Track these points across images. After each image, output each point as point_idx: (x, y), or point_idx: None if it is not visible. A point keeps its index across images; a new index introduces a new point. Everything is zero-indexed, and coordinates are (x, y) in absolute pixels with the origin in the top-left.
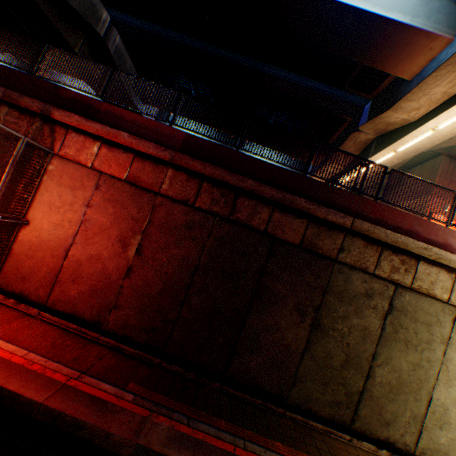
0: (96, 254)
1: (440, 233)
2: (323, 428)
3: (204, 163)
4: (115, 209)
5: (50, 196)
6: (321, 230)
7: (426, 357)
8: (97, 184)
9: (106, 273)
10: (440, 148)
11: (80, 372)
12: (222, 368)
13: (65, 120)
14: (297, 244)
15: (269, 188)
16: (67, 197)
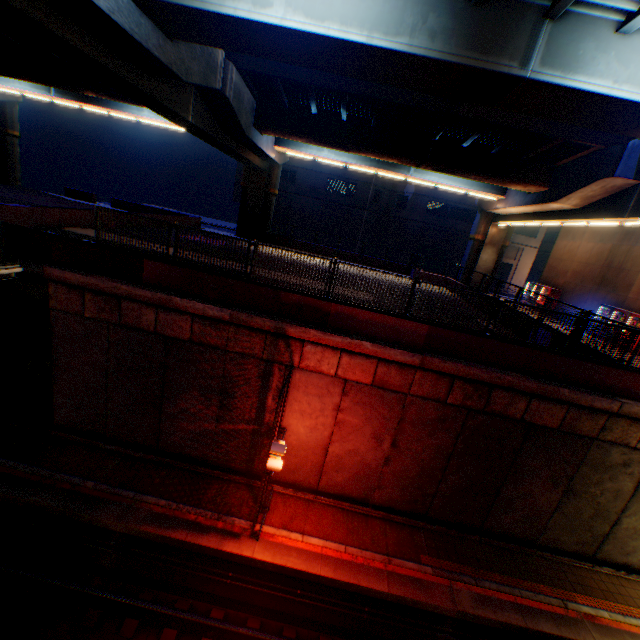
0: (353, 449)
1: None
2: (568, 559)
3: (456, 364)
4: (365, 411)
5: (299, 404)
6: (582, 413)
7: None
8: (343, 389)
9: (365, 463)
10: None
11: (386, 556)
12: (477, 523)
13: (301, 335)
14: (554, 427)
15: (528, 382)
16: (315, 404)
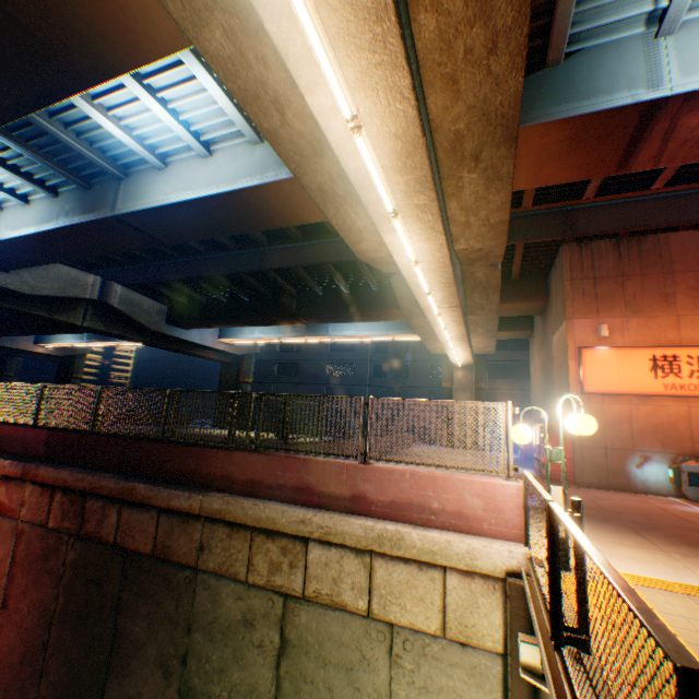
0: None
1: (345, 477)
2: None
3: (50, 468)
4: None
5: None
6: (176, 522)
7: None
8: None
9: None
10: (554, 233)
11: None
12: None
13: None
14: (151, 553)
15: (109, 480)
16: None
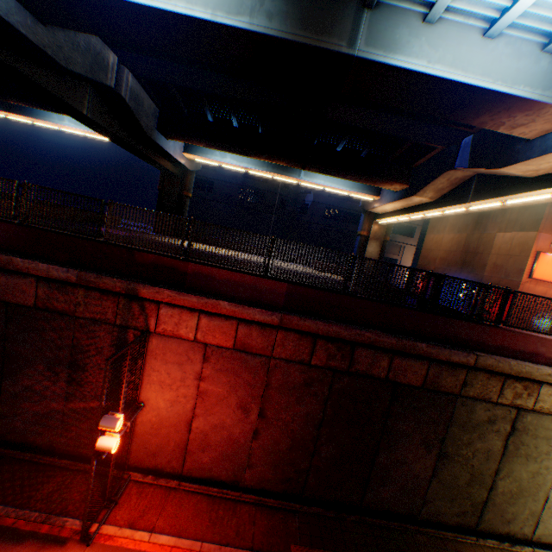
0: (219, 422)
1: None
2: (452, 534)
3: (316, 321)
4: (229, 378)
5: (158, 374)
6: (443, 368)
7: (544, 465)
8: (204, 355)
9: (233, 438)
10: None
11: (250, 550)
12: (357, 500)
13: (155, 296)
14: (419, 385)
15: (388, 337)
16: (176, 373)
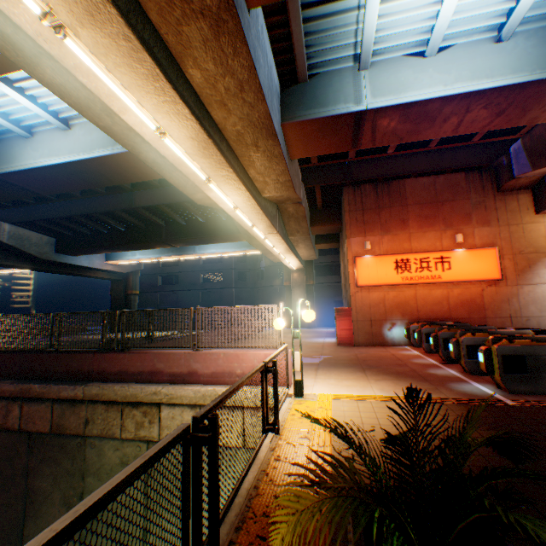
0: None
1: (183, 361)
2: None
3: None
4: None
5: None
6: (67, 407)
7: None
8: None
9: None
10: (338, 179)
11: None
12: None
13: None
14: (50, 431)
15: (10, 385)
16: None
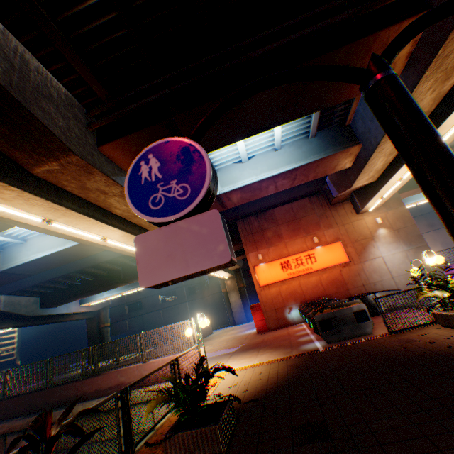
0: None
1: (137, 371)
2: None
3: None
4: None
5: None
6: None
7: None
8: None
9: None
10: (232, 216)
11: None
12: None
13: None
14: None
15: (19, 420)
16: None
